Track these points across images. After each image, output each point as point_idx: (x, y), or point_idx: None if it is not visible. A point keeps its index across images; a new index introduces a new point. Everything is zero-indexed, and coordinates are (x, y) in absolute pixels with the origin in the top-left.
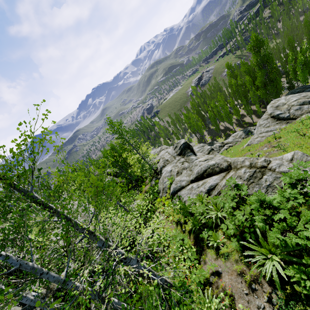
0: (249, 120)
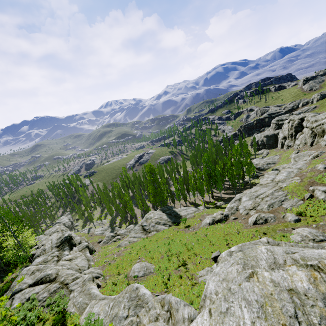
0: None
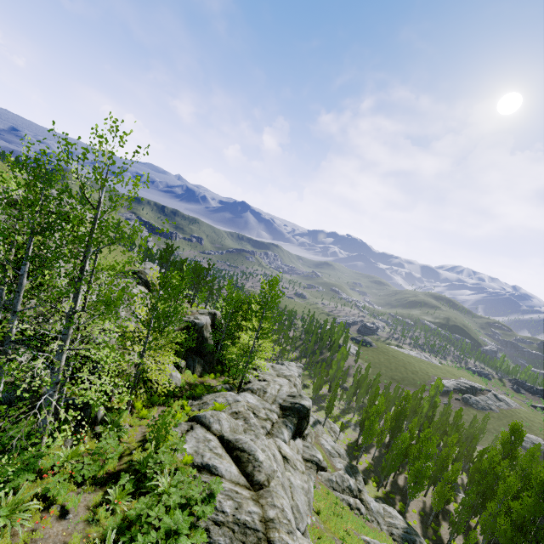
0: (446, 536)
